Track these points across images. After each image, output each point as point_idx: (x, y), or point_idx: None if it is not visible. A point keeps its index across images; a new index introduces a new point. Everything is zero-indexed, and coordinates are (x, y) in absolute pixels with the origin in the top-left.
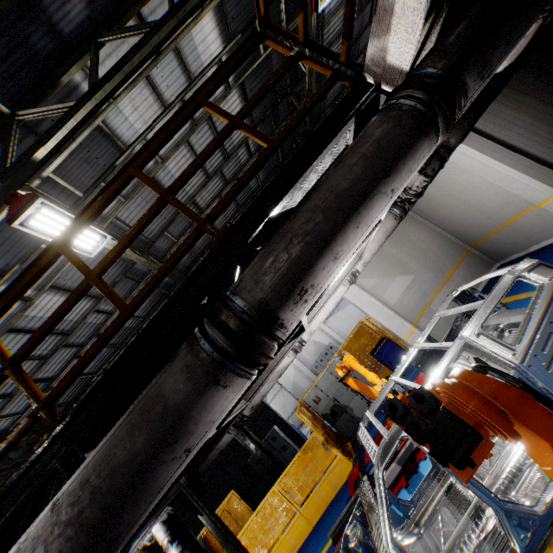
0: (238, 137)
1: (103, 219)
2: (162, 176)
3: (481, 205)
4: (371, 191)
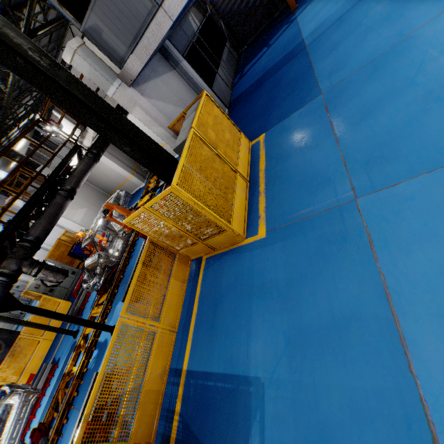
0: None
1: None
2: None
3: (111, 177)
4: (88, 170)
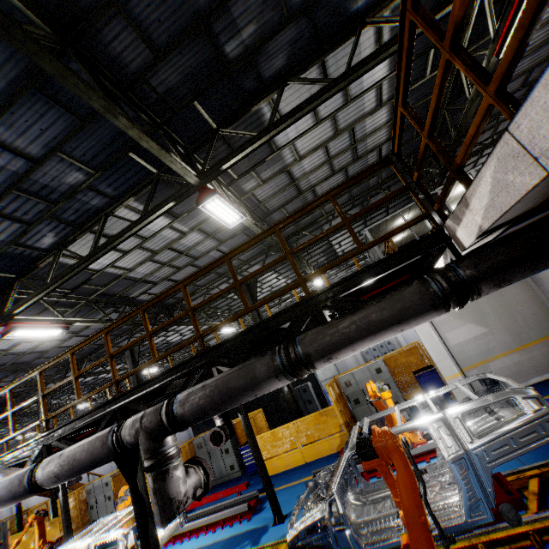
0: (374, 143)
1: (243, 193)
2: (296, 169)
3: None
4: (387, 327)
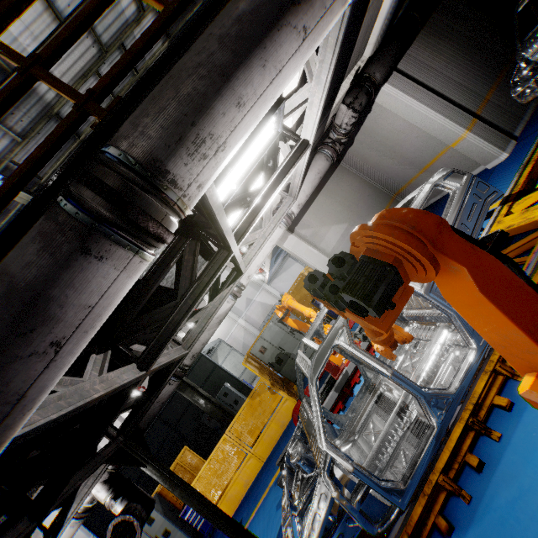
0: None
1: None
2: None
3: (405, 150)
4: (277, 20)
